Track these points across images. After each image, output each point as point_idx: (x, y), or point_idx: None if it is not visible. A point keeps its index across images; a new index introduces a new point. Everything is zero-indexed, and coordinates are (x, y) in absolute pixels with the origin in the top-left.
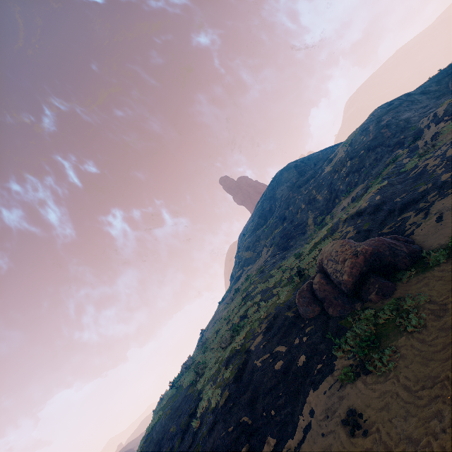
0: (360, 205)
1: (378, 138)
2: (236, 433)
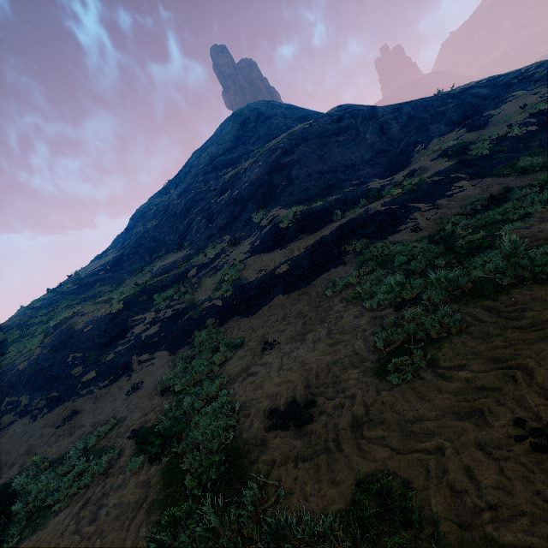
0: (84, 319)
1: (252, 189)
2: None
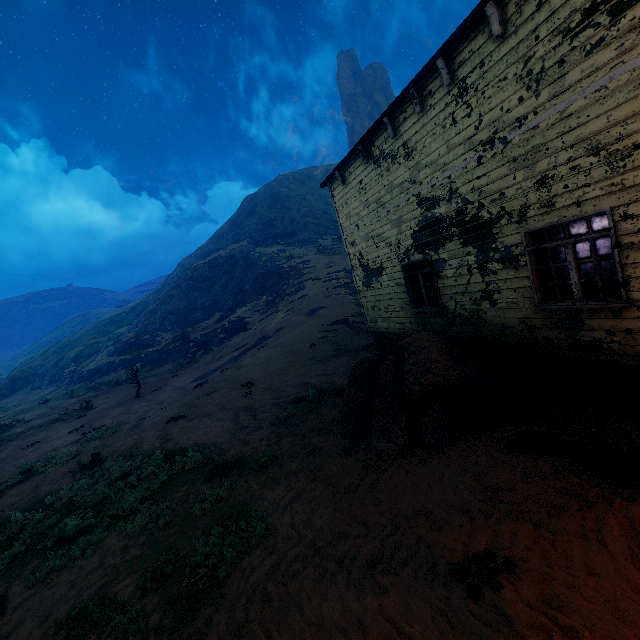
0: (69, 354)
1: (151, 306)
2: None
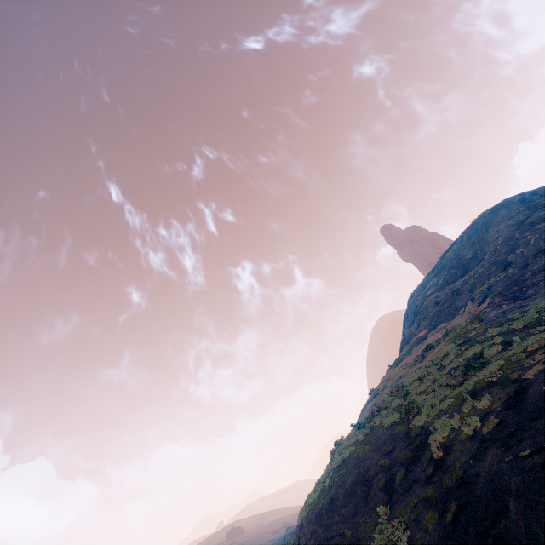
0: None
1: None
2: (541, 457)
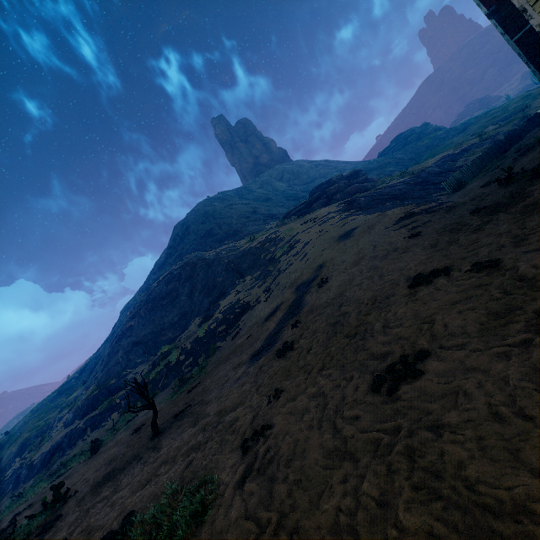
0: (10, 450)
1: (108, 349)
2: None
